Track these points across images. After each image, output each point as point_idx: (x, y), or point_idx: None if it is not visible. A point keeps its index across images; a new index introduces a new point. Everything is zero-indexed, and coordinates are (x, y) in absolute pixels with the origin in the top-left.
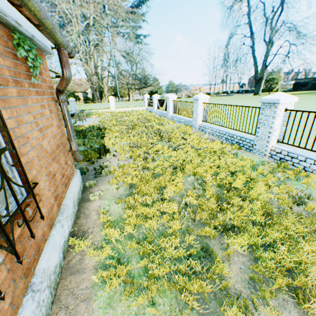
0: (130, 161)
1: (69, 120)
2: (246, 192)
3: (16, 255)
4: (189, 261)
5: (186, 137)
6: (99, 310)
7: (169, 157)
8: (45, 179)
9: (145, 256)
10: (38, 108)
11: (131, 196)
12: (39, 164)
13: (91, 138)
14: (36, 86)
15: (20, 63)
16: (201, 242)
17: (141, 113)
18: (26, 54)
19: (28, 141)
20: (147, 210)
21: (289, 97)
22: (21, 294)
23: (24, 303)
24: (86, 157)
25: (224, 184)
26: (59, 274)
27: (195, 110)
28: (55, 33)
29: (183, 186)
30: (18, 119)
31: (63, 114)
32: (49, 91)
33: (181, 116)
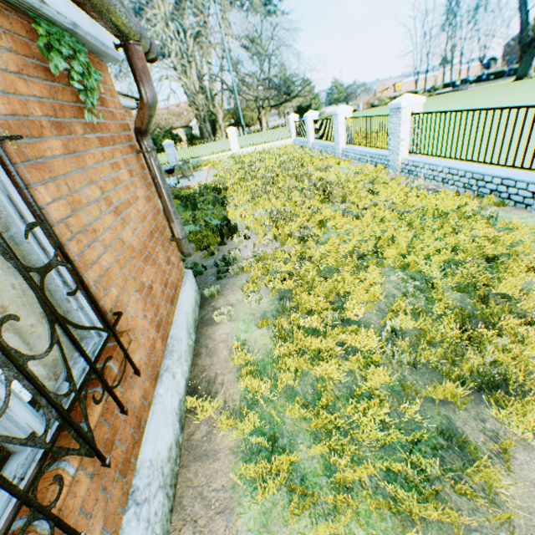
0: (275, 245)
1: (163, 185)
2: (531, 305)
3: (98, 456)
4: (414, 458)
5: (378, 189)
6: (249, 534)
7: (347, 234)
8: (135, 300)
9: (322, 438)
10: (106, 171)
11: (283, 315)
12: (121, 275)
13: (204, 209)
14: (97, 128)
15: (61, 88)
16: (434, 414)
17: (286, 151)
18: (67, 64)
19: (97, 237)
20: (316, 343)
21: None
22: (119, 507)
23: (124, 526)
24: (200, 243)
25: (474, 286)
26: (176, 459)
27: (394, 132)
28: (111, 7)
29: (383, 292)
30: (71, 199)
31: (152, 175)
32: (123, 135)
33: (363, 149)
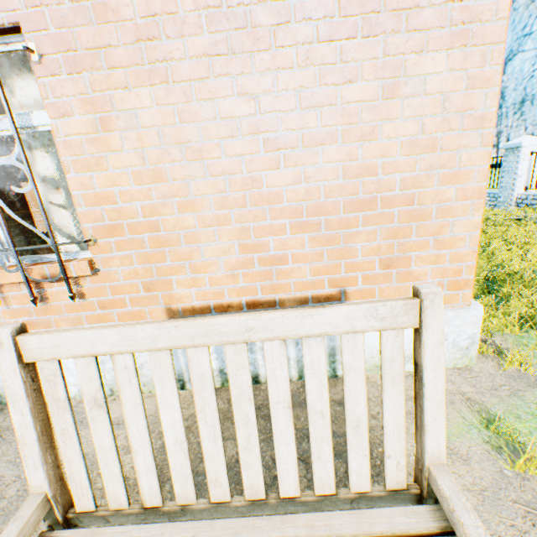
0: None
1: None
2: None
3: None
4: None
5: None
6: None
7: None
8: None
9: None
10: None
11: None
12: None
13: None
14: None
15: None
16: None
17: None
18: None
19: None
20: None
21: (534, 140)
22: None
23: None
24: None
25: None
26: None
27: None
28: None
29: None
30: None
31: None
32: None
33: None
